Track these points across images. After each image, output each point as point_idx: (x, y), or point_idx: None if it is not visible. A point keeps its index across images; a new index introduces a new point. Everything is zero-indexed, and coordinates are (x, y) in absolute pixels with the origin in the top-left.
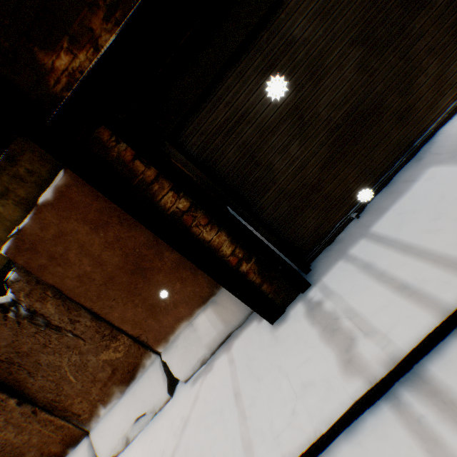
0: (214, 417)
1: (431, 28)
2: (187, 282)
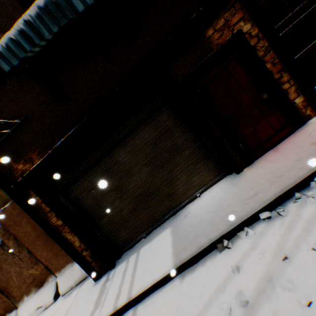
0: None
1: (183, 162)
2: None
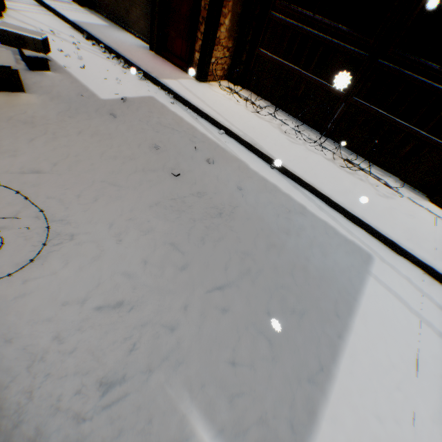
0: None
1: (143, 1)
2: None
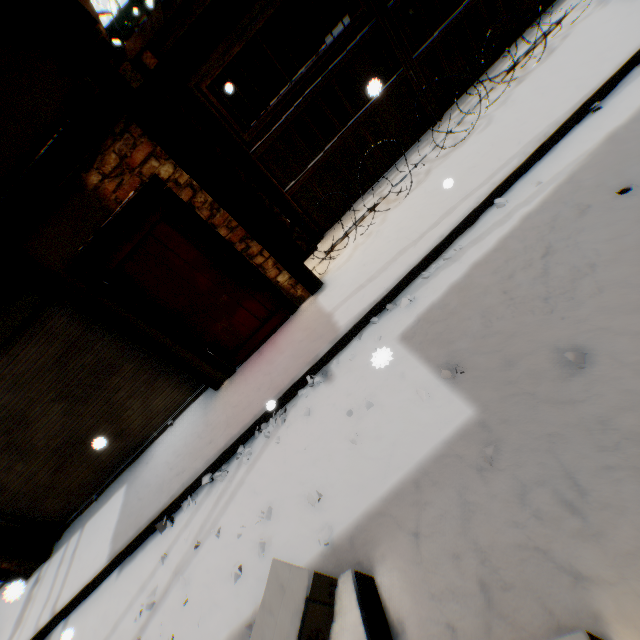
0: None
1: (128, 383)
2: None
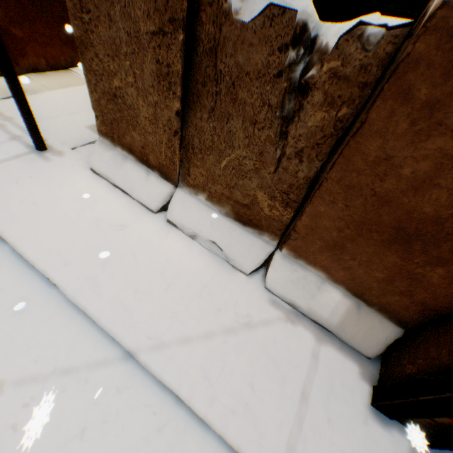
0: (276, 372)
1: None
2: (385, 284)
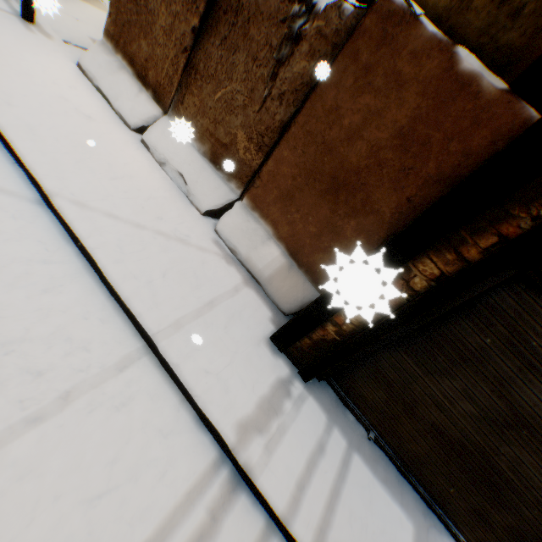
0: (193, 279)
1: None
2: (316, 240)
